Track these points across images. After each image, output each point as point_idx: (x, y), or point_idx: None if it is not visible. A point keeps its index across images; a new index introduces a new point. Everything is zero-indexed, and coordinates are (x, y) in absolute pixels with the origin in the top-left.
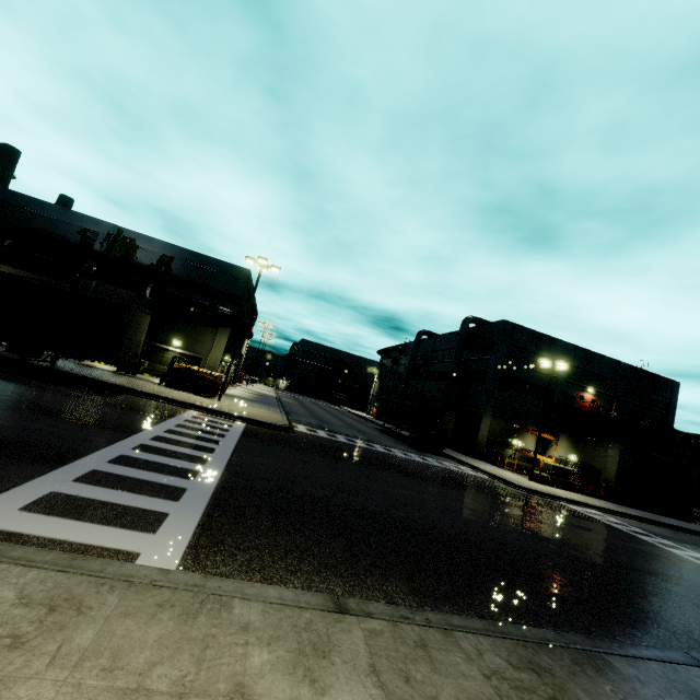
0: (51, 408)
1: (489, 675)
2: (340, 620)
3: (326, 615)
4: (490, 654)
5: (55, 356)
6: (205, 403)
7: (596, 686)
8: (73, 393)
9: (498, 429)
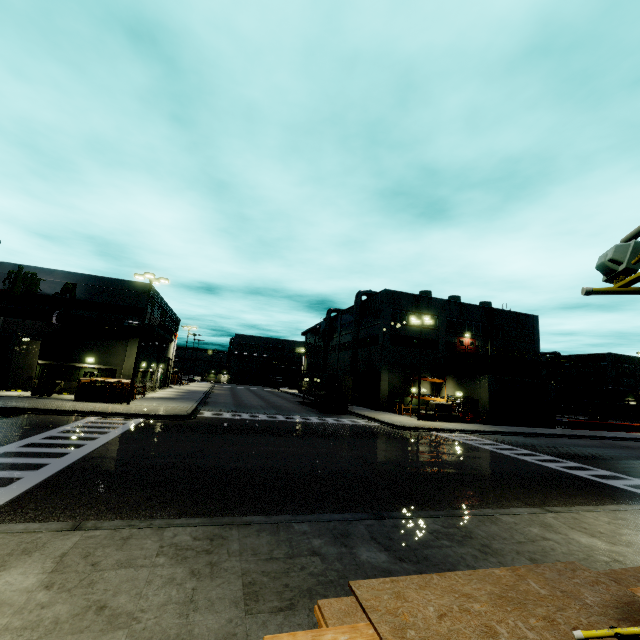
0: None
1: (165, 546)
2: (68, 534)
3: (58, 533)
4: (184, 535)
5: None
6: (109, 408)
7: (257, 540)
8: None
9: (396, 382)
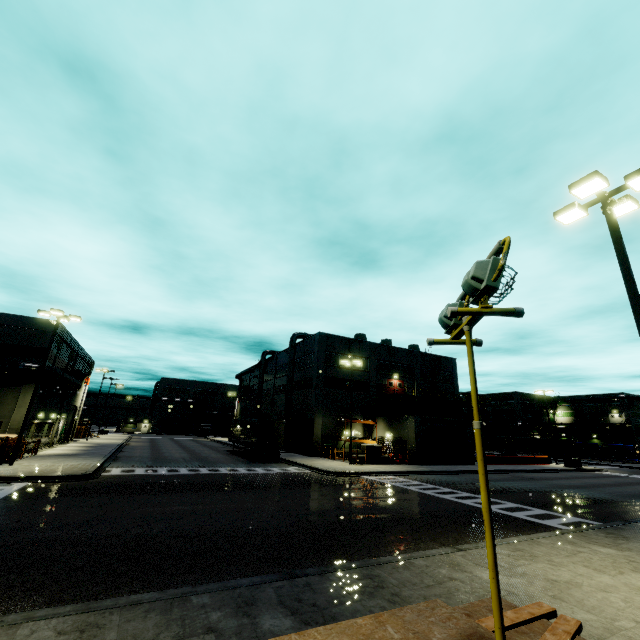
0: None
1: None
2: None
3: None
4: (45, 631)
5: None
6: None
7: (142, 623)
8: None
9: (330, 425)
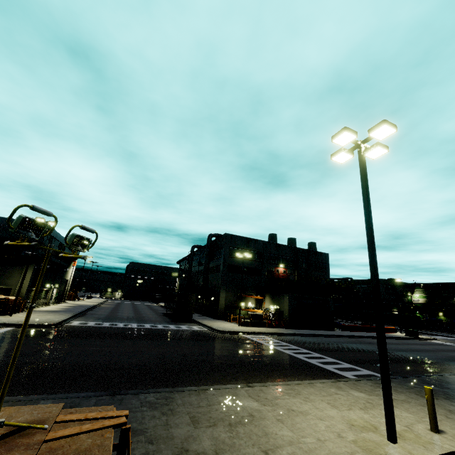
0: None
1: None
2: None
3: None
4: None
5: None
6: None
7: None
8: None
9: (231, 298)
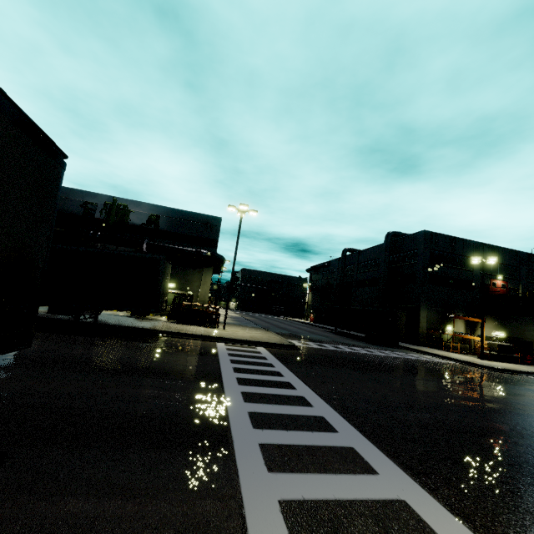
0: (135, 366)
1: None
2: None
3: None
4: None
5: (96, 311)
6: (219, 333)
7: None
8: (129, 344)
9: (433, 319)
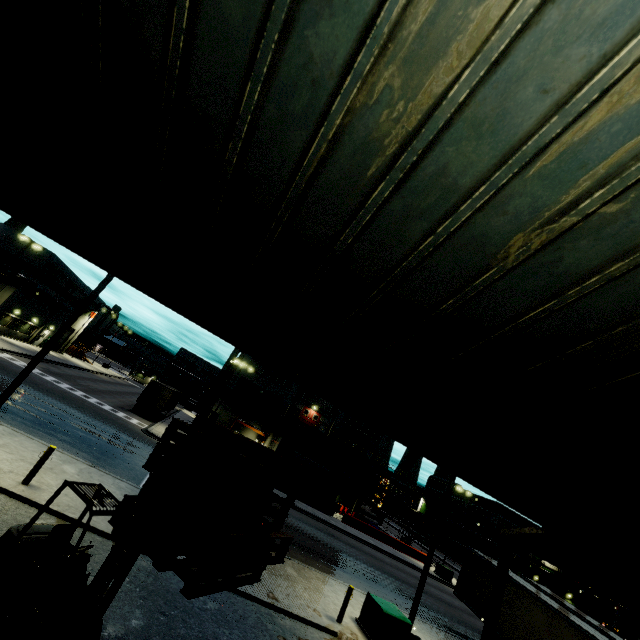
0: None
1: None
2: None
3: None
4: None
5: None
6: None
7: None
8: None
9: (225, 419)
